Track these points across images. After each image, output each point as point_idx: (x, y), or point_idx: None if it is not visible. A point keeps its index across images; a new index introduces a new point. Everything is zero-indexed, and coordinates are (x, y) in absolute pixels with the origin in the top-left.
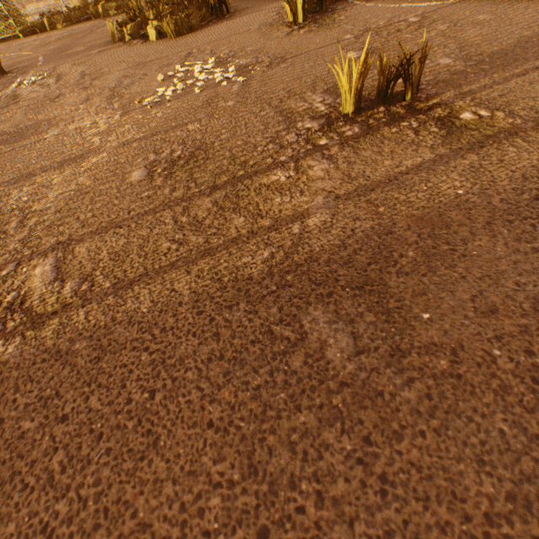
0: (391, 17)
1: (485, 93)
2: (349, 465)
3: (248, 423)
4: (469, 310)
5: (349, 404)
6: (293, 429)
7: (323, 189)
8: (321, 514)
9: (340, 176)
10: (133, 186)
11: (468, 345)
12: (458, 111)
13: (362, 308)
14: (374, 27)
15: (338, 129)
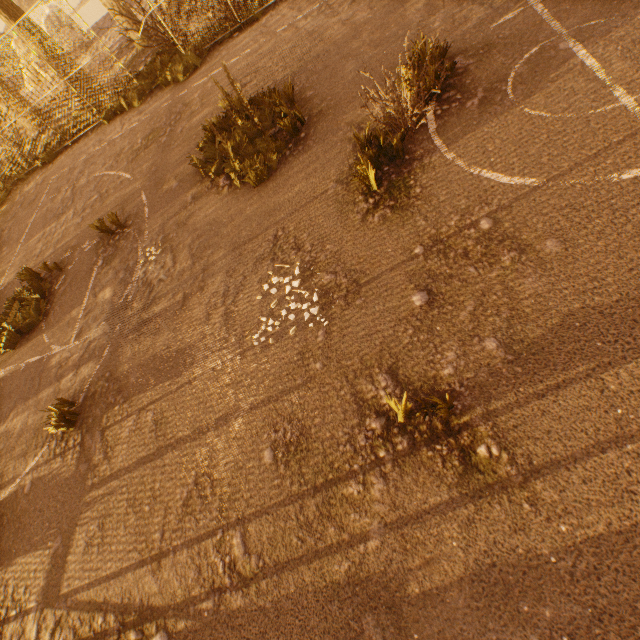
0: (465, 206)
1: (505, 417)
2: None
3: None
4: (435, 638)
5: None
6: None
7: (378, 512)
8: None
9: (389, 501)
10: (267, 469)
11: None
12: (478, 441)
13: (389, 621)
14: (444, 231)
15: (393, 438)
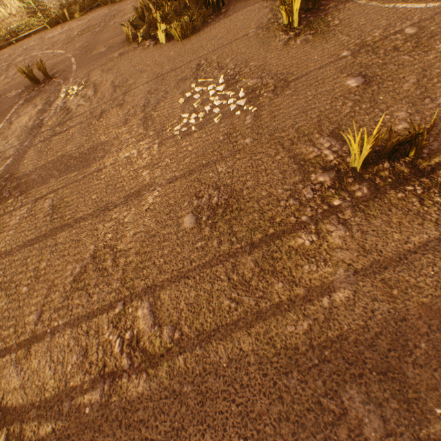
0: (386, 24)
1: None
2: None
3: None
4: None
5: None
6: None
7: (343, 260)
8: None
9: (356, 247)
10: (187, 233)
11: None
12: None
13: (387, 394)
14: (369, 39)
15: (348, 187)
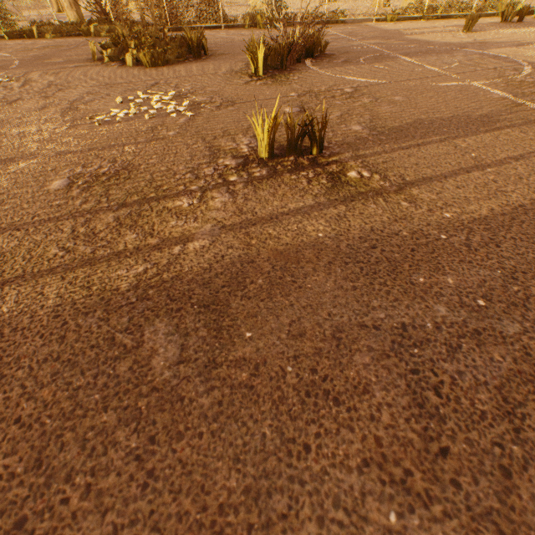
0: (332, 84)
1: (374, 158)
2: (127, 461)
3: (55, 420)
4: (284, 332)
5: (152, 407)
6: (92, 427)
7: (215, 218)
8: (82, 505)
9: (234, 209)
10: (49, 194)
11: (271, 362)
12: (348, 169)
13: (200, 324)
14: (316, 90)
15: (251, 169)
